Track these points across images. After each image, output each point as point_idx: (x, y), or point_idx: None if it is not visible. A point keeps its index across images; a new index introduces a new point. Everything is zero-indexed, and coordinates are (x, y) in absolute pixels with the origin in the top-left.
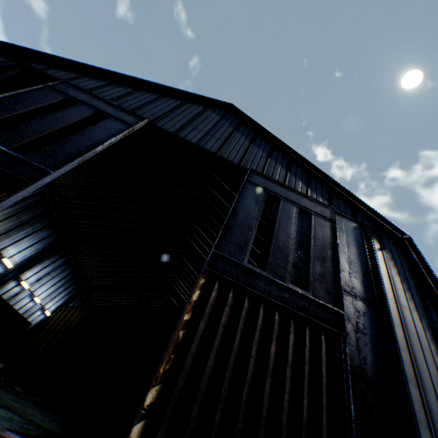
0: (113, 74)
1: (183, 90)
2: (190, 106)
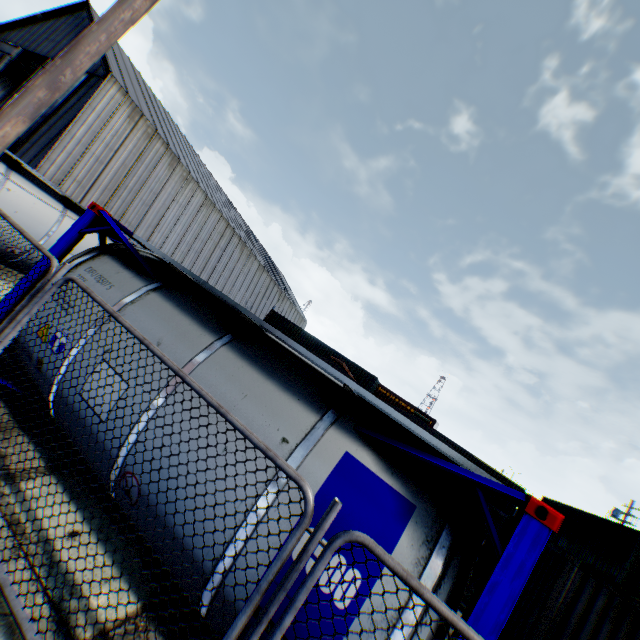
0: (27, 21)
1: (58, 9)
2: (61, 21)
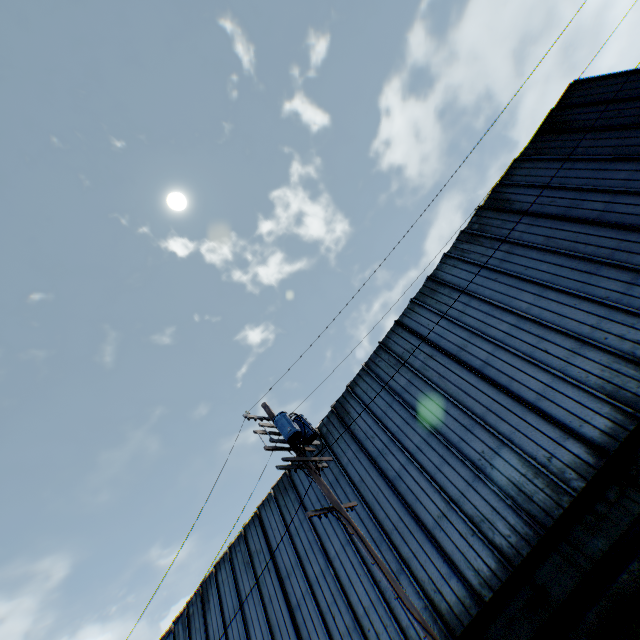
0: None
1: None
2: None
